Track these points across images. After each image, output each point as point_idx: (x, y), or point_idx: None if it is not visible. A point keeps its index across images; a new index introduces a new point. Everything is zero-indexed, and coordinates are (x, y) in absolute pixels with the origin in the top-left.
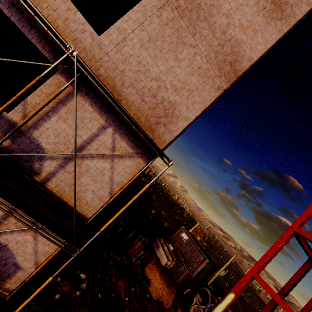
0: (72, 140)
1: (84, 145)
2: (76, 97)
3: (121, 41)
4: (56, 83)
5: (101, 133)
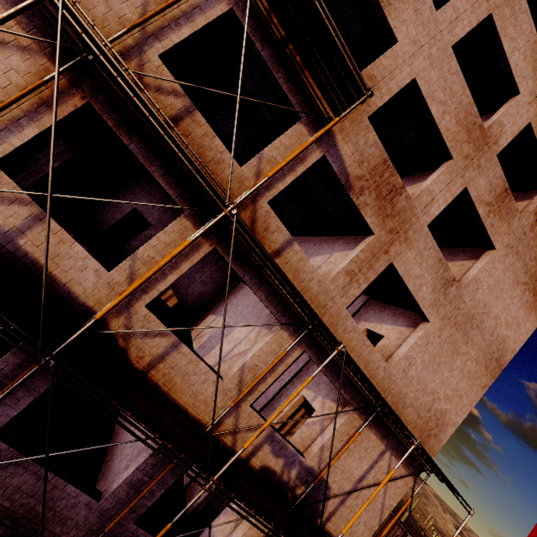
0: (355, 472)
1: (364, 474)
2: (364, 429)
3: (407, 367)
4: (350, 420)
5: (380, 459)
